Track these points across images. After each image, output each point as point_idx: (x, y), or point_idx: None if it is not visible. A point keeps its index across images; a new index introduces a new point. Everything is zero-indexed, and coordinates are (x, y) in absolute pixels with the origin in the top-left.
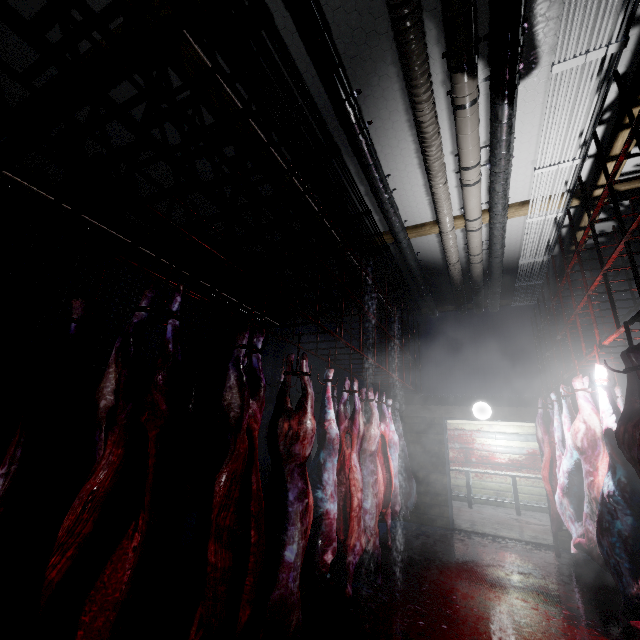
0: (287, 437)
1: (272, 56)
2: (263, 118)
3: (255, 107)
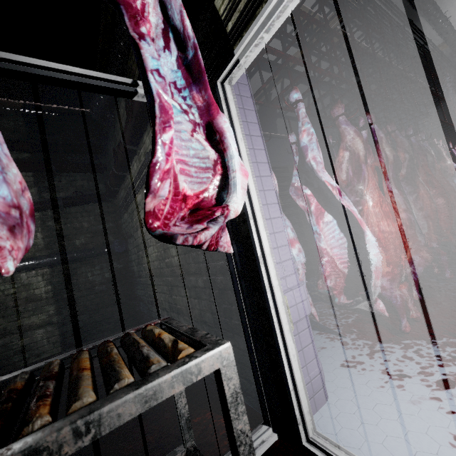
0: (440, 170)
1: (381, 7)
2: (364, 35)
3: (361, 32)
